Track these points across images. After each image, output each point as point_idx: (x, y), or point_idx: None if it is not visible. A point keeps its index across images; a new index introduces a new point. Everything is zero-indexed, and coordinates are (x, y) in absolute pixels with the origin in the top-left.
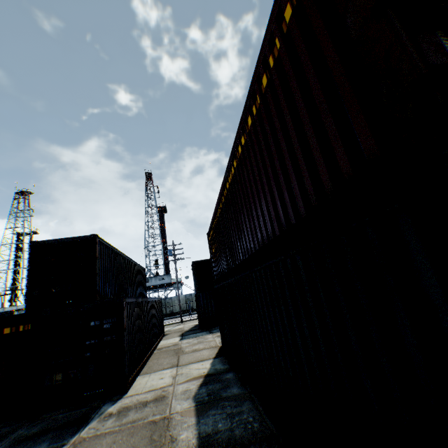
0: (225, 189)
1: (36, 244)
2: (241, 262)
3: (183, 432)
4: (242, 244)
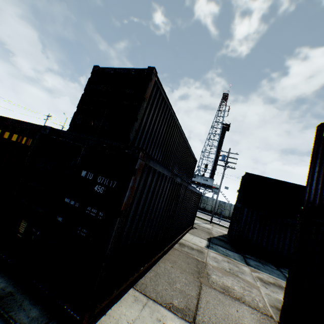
0: None
1: (96, 69)
2: None
3: None
4: None
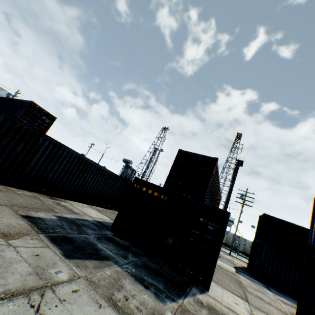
0: None
1: (180, 151)
2: None
3: None
4: None
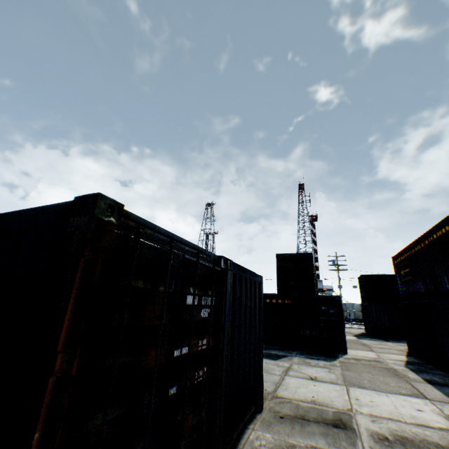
0: (430, 237)
1: (278, 255)
2: (446, 291)
3: (408, 374)
4: (448, 279)
